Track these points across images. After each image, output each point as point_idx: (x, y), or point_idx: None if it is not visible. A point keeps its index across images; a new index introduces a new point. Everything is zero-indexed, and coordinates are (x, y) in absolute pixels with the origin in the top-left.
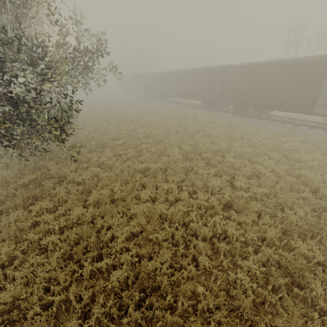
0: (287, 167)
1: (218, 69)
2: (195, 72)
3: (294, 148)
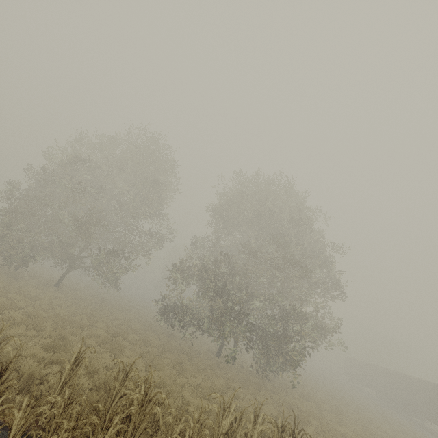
0: None
1: None
2: None
3: None
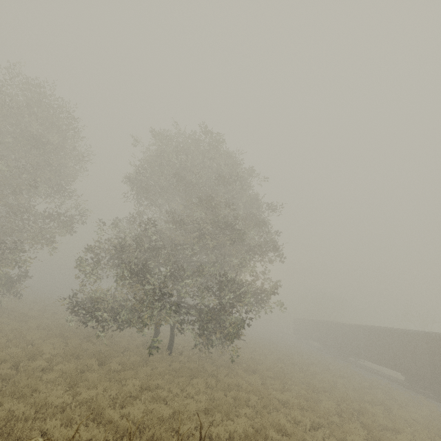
0: None
1: (418, 334)
2: (388, 331)
3: None
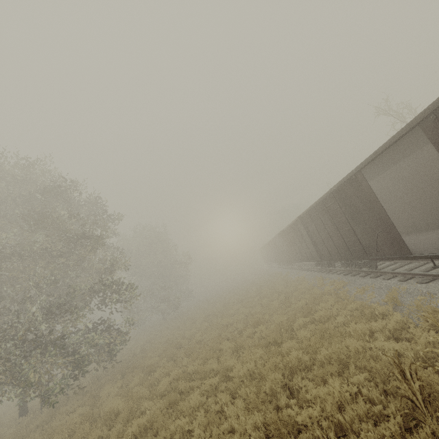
0: (259, 421)
1: (297, 221)
2: (287, 229)
3: (343, 357)
